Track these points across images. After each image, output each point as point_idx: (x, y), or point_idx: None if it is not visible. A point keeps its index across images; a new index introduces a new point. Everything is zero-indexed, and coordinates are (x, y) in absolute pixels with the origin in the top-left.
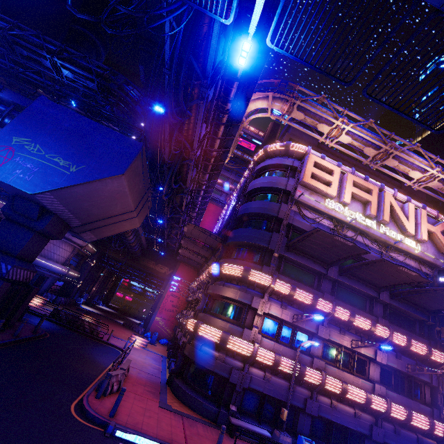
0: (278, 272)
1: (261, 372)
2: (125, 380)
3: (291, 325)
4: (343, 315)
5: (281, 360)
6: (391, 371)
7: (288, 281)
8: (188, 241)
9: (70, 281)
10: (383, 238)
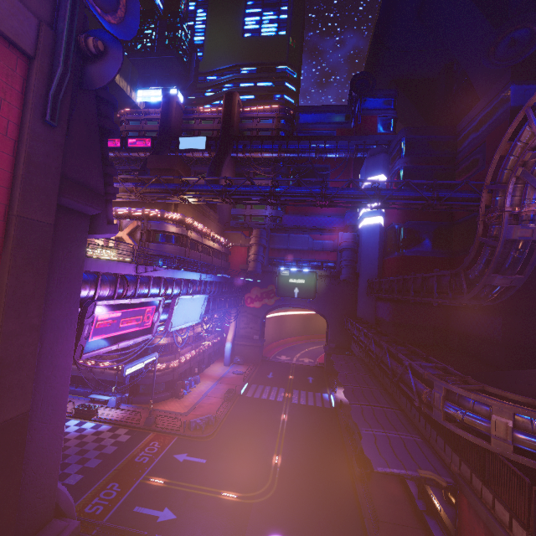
0: None
1: None
2: None
3: None
4: None
5: None
6: None
7: None
8: None
9: None
10: None
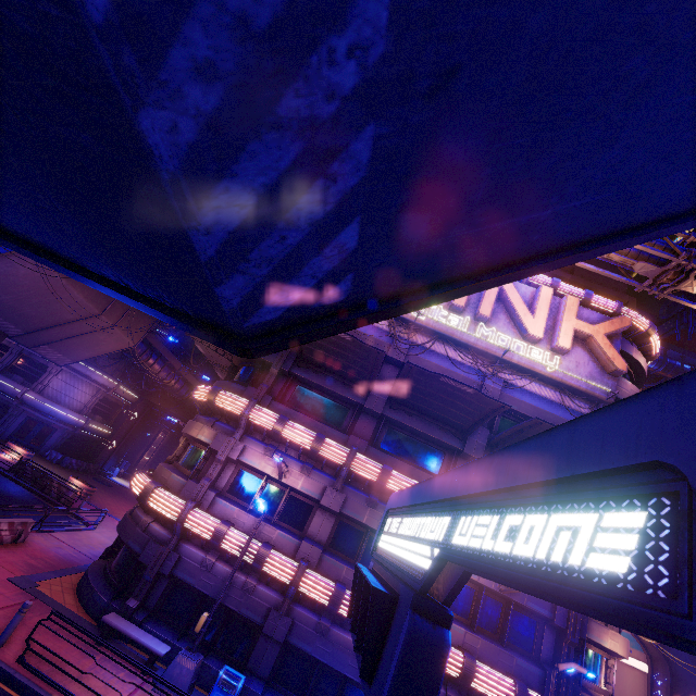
0: (280, 399)
1: (201, 554)
2: (6, 545)
3: (281, 484)
4: (367, 470)
5: (227, 533)
6: (473, 588)
7: (289, 412)
8: (220, 371)
9: (96, 439)
10: (480, 347)
